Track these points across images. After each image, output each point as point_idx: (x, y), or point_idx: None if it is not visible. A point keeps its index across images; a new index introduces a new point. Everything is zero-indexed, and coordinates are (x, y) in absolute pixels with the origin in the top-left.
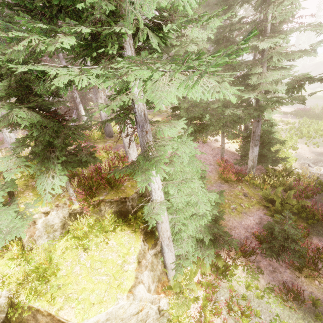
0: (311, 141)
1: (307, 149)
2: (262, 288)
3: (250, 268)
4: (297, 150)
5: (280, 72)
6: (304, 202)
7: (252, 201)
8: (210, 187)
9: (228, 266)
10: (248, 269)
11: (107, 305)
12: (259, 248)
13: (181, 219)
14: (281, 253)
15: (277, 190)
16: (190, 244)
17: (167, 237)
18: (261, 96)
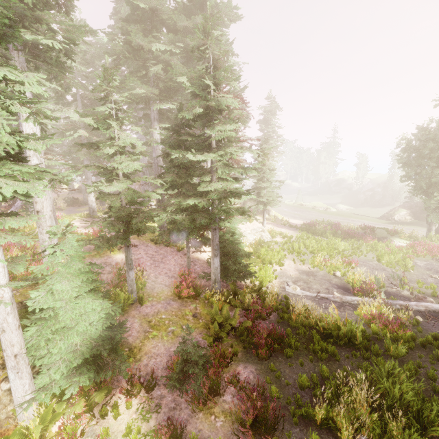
0: (300, 257)
1: (293, 266)
2: (148, 431)
3: (146, 406)
4: (283, 267)
5: (219, 184)
6: (245, 322)
7: (200, 322)
8: (155, 304)
9: (117, 404)
10: (143, 407)
11: None
12: (162, 377)
13: (47, 332)
14: (186, 382)
15: (223, 308)
16: (61, 369)
17: (13, 354)
18: (205, 203)
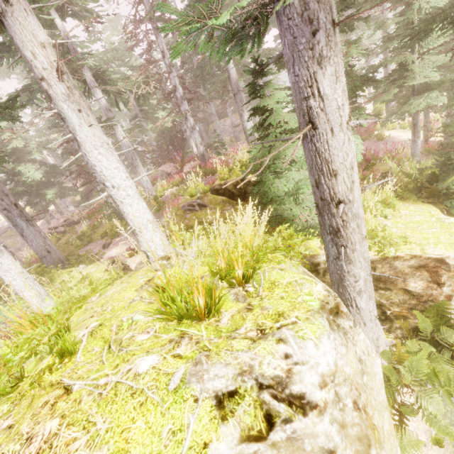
0: None
1: None
2: None
3: None
4: None
5: None
6: None
7: None
8: None
9: None
10: None
11: None
12: None
13: None
14: None
15: None
16: None
17: None
18: None
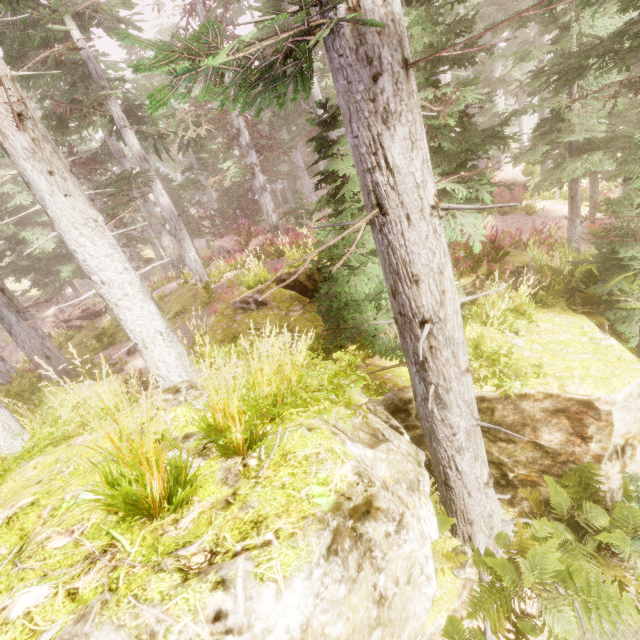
0: None
1: None
2: None
3: None
4: None
5: None
6: None
7: None
8: None
9: None
10: None
11: (630, 375)
12: None
13: None
14: None
15: None
16: None
17: None
18: None
